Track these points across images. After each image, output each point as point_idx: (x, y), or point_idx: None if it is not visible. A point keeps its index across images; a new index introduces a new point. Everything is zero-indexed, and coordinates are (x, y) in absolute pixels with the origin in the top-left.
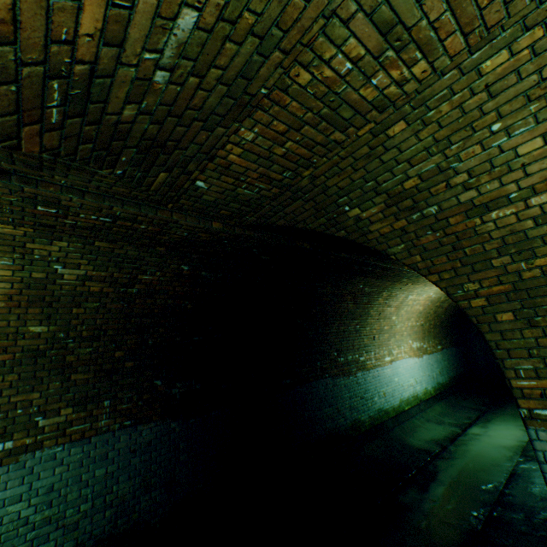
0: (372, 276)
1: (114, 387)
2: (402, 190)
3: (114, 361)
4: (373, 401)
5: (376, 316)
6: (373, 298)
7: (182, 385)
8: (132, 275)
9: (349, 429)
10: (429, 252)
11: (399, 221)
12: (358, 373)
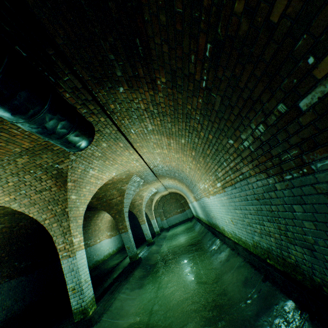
0: (92, 210)
1: (2, 267)
2: (100, 197)
3: (2, 258)
4: (94, 258)
5: (94, 224)
6: (92, 218)
7: (25, 263)
8: (18, 223)
9: None
10: (105, 206)
11: (99, 201)
12: (88, 248)
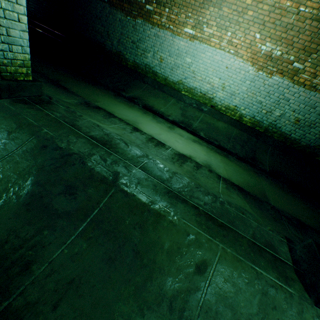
0: None
1: None
2: None
3: None
4: (144, 54)
5: None
6: None
7: None
8: None
9: (112, 53)
10: None
11: None
12: (139, 19)
